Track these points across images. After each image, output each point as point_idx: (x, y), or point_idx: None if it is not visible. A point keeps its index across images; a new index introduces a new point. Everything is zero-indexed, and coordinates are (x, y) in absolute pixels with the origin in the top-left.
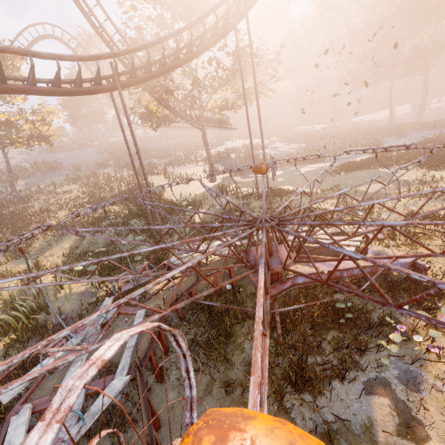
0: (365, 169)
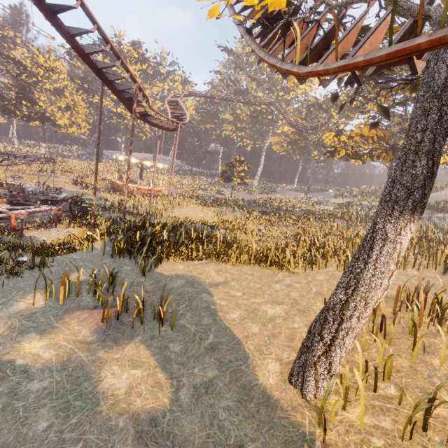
0: None
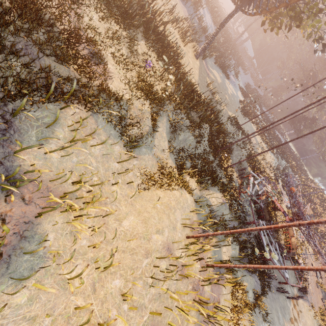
0: (248, 118)
